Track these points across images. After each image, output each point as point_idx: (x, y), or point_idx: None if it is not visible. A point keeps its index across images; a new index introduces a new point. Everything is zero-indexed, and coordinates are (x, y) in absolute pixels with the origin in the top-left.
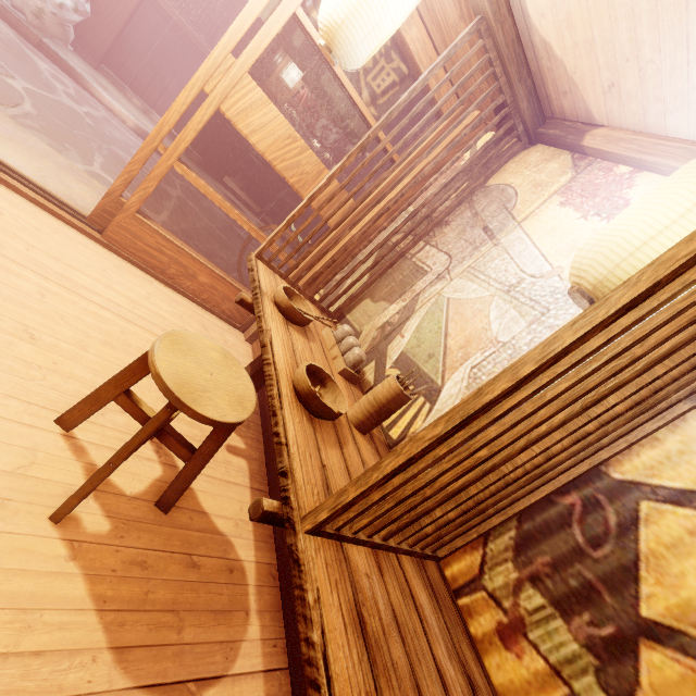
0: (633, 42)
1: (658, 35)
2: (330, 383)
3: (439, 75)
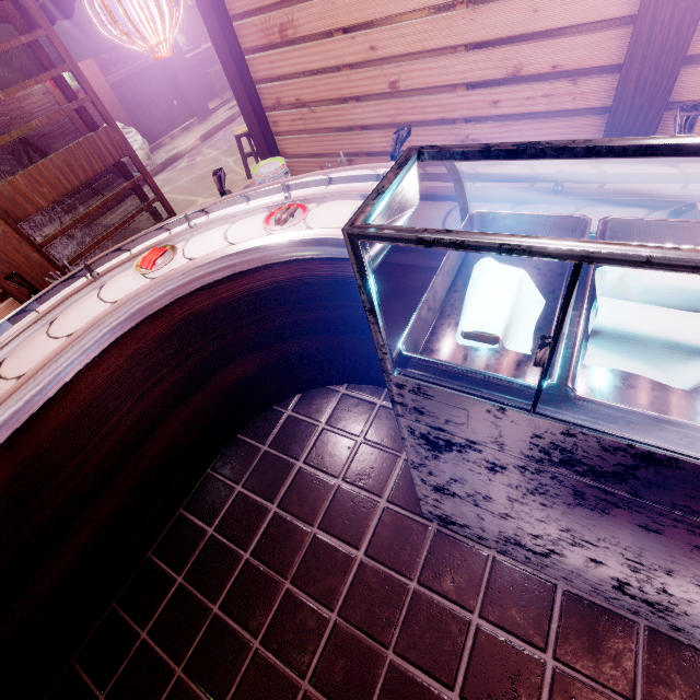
0: None
1: None
2: None
3: None
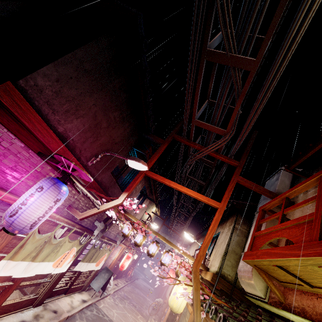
0: None
1: None
2: None
3: None
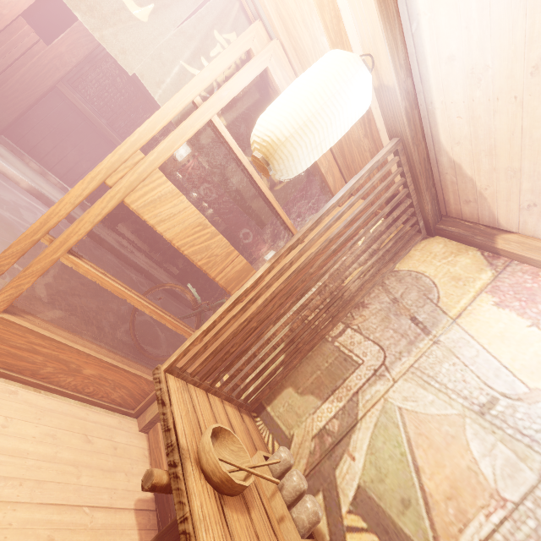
0: None
1: None
2: None
3: (335, 173)
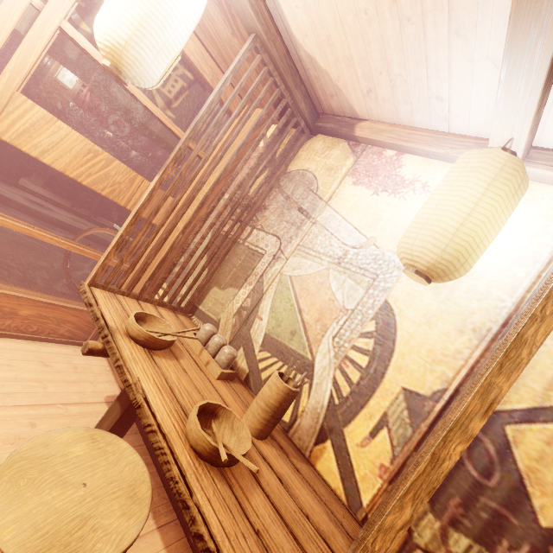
0: (384, 60)
1: (403, 56)
2: (221, 411)
3: None
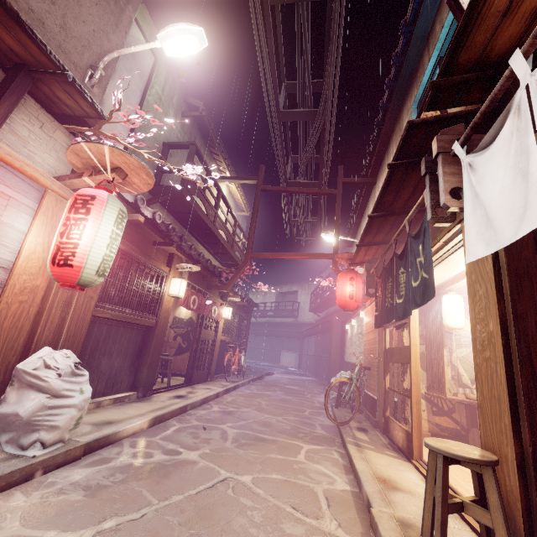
0: None
1: None
2: None
3: None
